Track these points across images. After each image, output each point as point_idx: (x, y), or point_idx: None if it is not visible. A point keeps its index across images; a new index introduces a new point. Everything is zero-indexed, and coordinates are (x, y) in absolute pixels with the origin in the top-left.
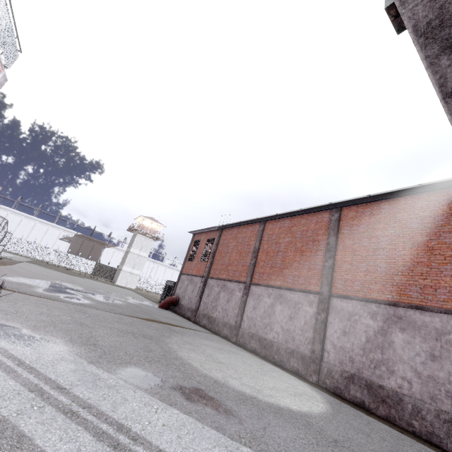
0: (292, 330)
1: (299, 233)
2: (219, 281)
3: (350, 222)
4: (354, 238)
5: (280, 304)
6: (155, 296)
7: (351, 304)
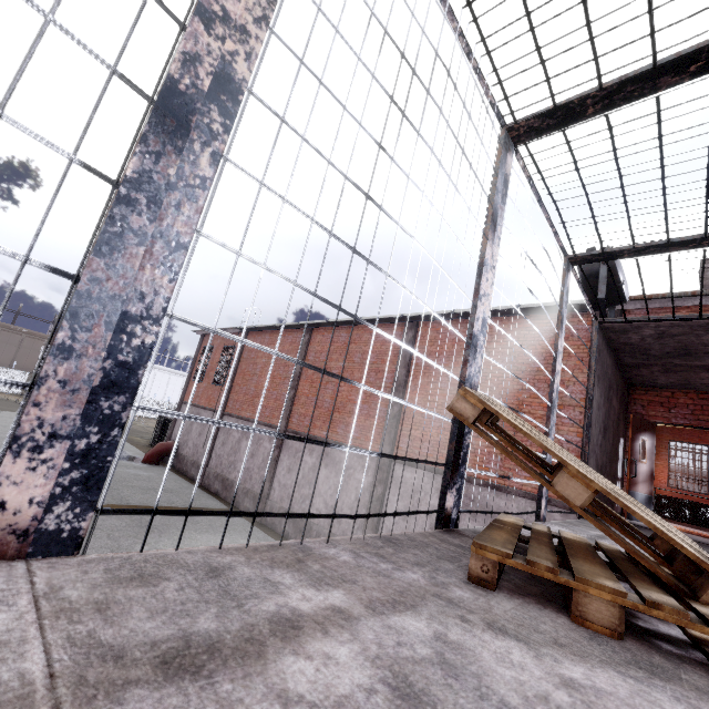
0: (339, 507)
1: (358, 355)
2: (241, 421)
3: (428, 348)
4: (431, 374)
5: (325, 466)
6: (149, 428)
7: (417, 475)
